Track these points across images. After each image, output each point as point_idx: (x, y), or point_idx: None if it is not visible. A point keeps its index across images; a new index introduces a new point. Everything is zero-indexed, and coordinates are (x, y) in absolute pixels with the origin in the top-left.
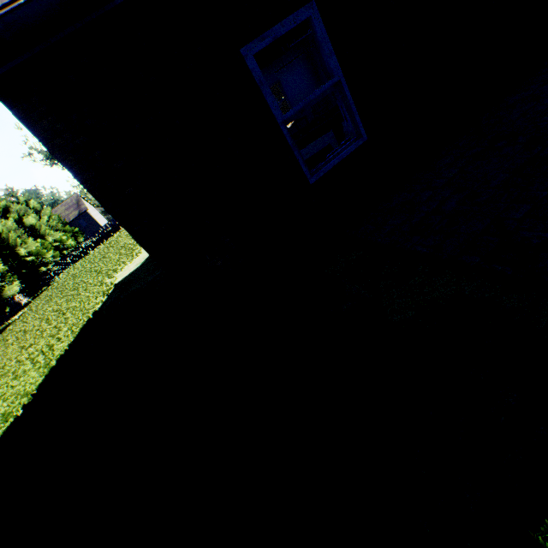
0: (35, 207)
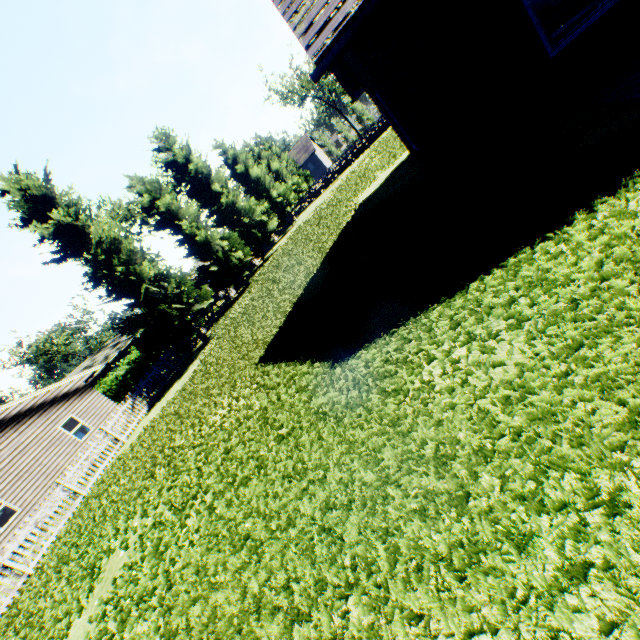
0: (276, 153)
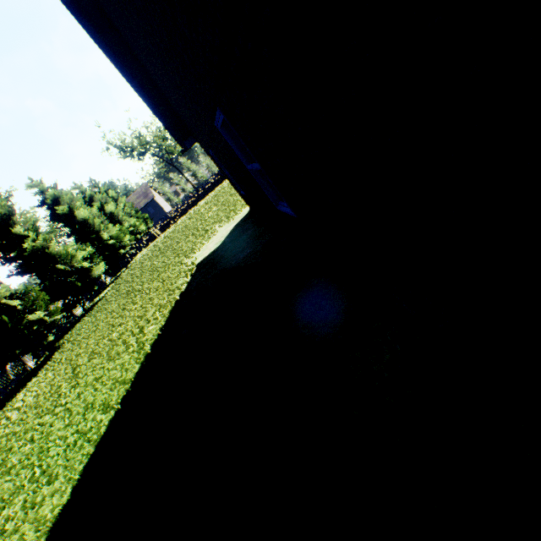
0: (113, 196)
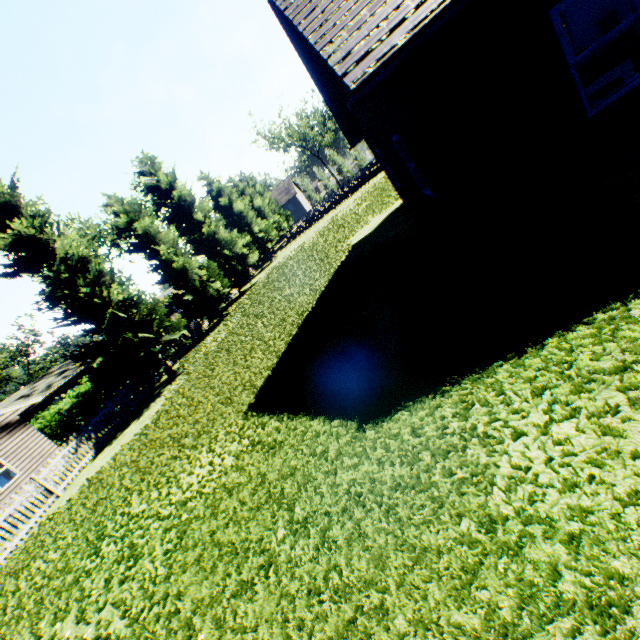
0: (259, 191)
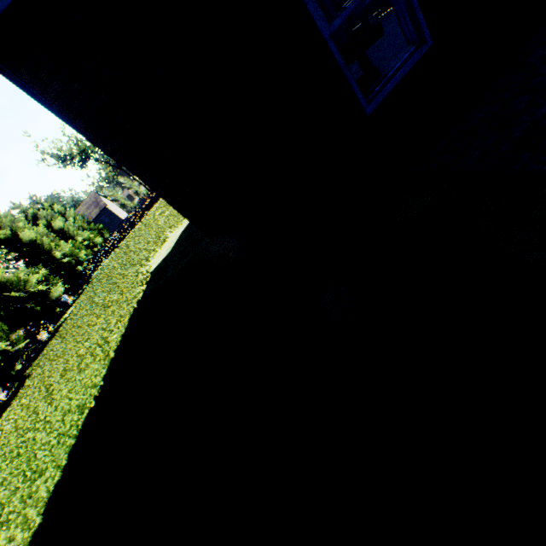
0: (59, 211)
